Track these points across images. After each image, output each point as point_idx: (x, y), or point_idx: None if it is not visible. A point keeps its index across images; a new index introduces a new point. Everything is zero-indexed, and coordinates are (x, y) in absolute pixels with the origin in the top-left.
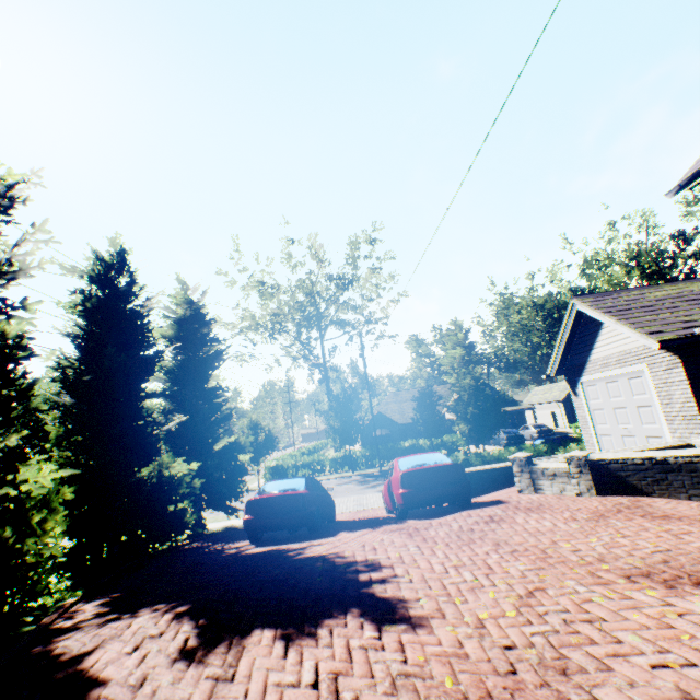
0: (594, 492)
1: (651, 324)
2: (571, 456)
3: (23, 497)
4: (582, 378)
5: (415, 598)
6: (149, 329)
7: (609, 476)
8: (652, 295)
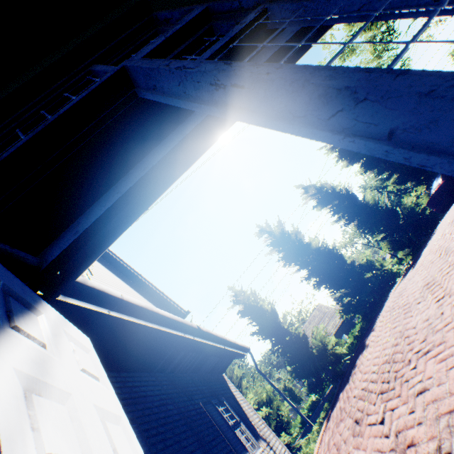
0: None
1: None
2: None
3: (362, 264)
4: None
5: (421, 255)
6: (333, 192)
7: None
8: None
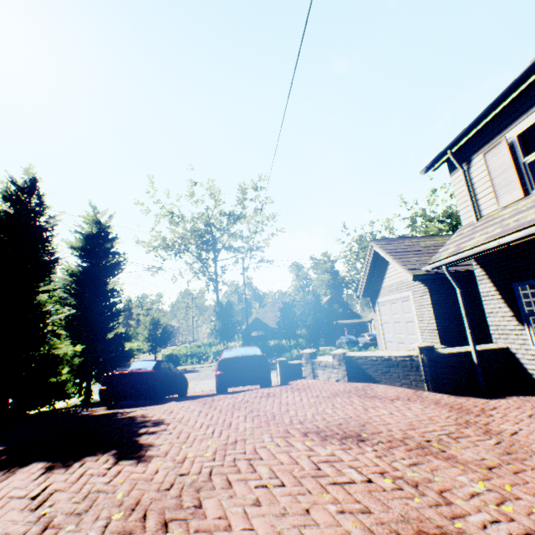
0: (346, 379)
1: (414, 263)
2: (335, 353)
3: None
4: (378, 300)
5: (160, 444)
6: (48, 240)
7: (357, 368)
8: (424, 243)
